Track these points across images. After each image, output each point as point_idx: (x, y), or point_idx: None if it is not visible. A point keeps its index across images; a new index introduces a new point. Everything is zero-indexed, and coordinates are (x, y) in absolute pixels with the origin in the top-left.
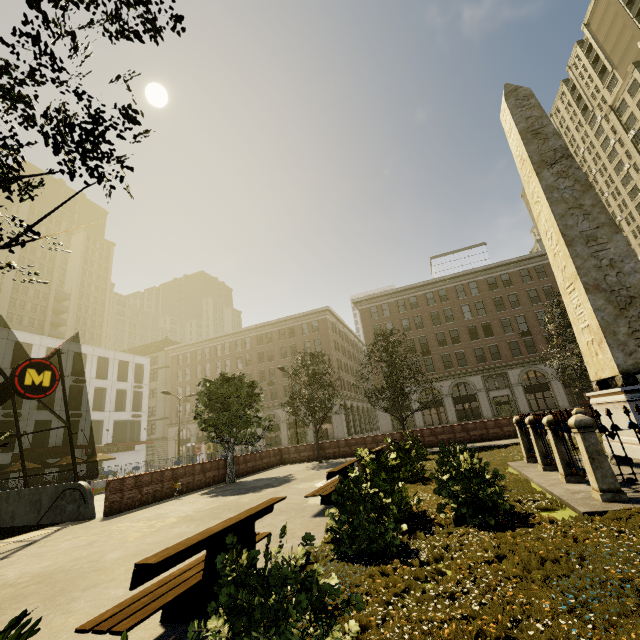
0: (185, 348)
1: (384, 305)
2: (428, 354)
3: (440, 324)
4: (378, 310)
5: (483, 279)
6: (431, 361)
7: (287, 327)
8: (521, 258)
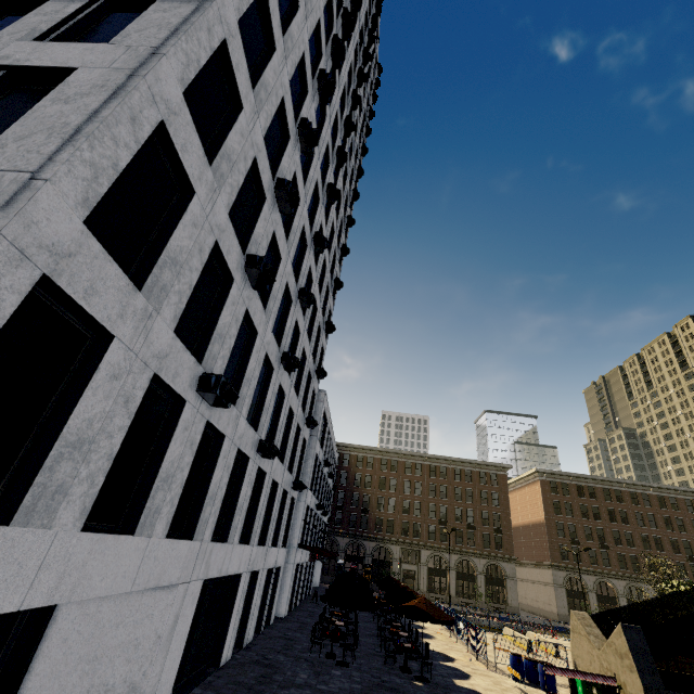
0: (345, 448)
1: (563, 484)
2: (606, 548)
3: (615, 522)
4: (558, 487)
5: (654, 495)
6: (606, 555)
7: (464, 469)
8: (688, 489)
